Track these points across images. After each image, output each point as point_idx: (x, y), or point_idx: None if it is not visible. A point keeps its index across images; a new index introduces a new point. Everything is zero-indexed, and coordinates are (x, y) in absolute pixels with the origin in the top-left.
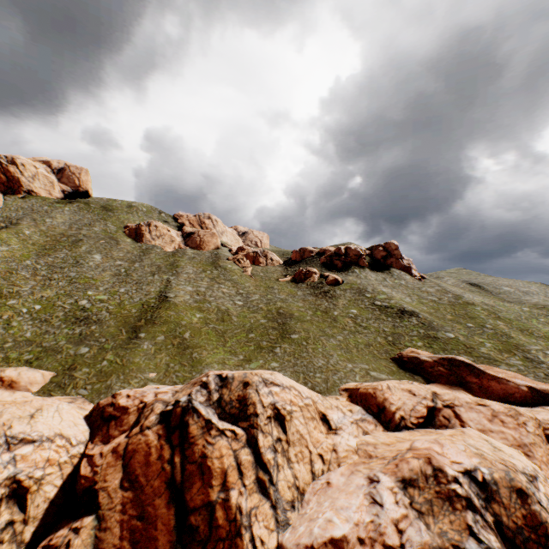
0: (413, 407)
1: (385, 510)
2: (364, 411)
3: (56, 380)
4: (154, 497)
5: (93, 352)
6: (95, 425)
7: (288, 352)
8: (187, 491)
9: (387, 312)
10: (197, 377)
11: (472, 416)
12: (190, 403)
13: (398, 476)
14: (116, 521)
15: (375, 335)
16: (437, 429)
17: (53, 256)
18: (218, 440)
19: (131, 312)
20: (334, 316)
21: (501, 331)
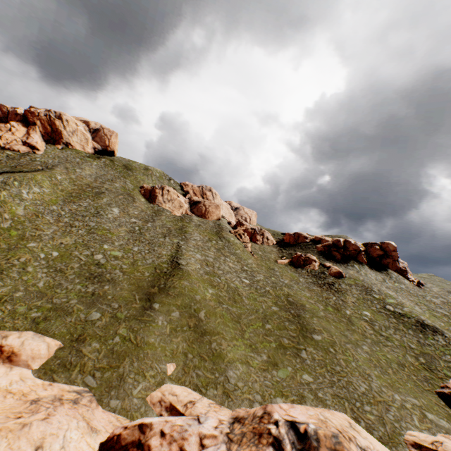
0: None
1: None
2: None
3: (61, 355)
4: None
5: (105, 321)
6: None
7: (318, 361)
8: None
9: (404, 322)
10: (251, 412)
11: None
12: None
13: None
14: None
15: (402, 351)
16: None
17: (77, 203)
18: None
19: (144, 275)
20: (347, 316)
21: None
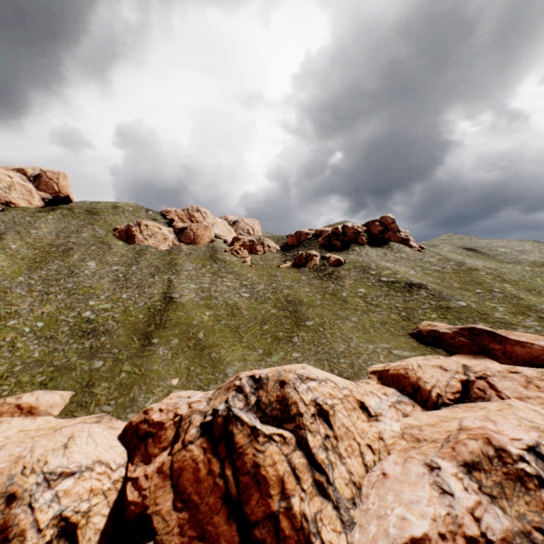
0: (447, 382)
1: (457, 500)
2: (398, 393)
3: (76, 399)
4: (212, 514)
5: (109, 365)
6: (131, 445)
7: (307, 341)
8: (245, 504)
9: (395, 287)
10: (228, 381)
11: (506, 385)
12: (230, 411)
13: (459, 460)
14: None
15: (388, 312)
16: (473, 402)
17: (46, 268)
18: (267, 447)
19: (139, 318)
20: (343, 298)
21: (510, 294)
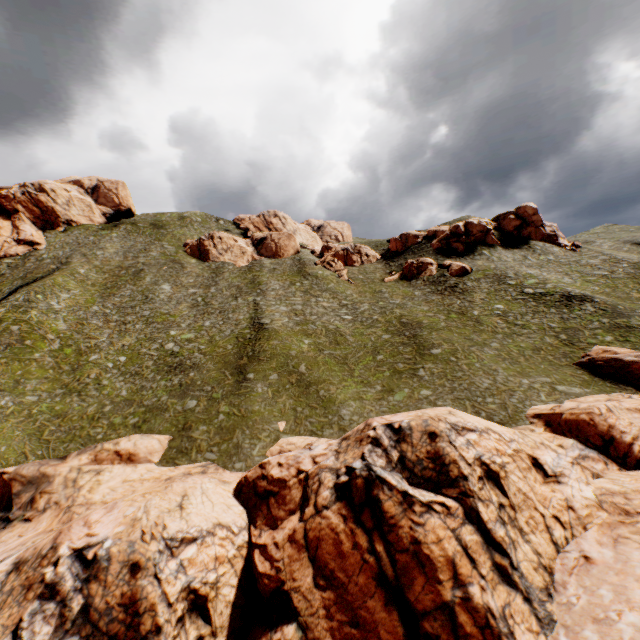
0: None
1: None
2: (580, 445)
3: (174, 445)
4: (364, 597)
5: (203, 405)
6: (250, 504)
7: (437, 374)
8: (407, 589)
9: (546, 302)
10: (355, 430)
11: None
12: (371, 471)
13: None
14: (323, 629)
15: (540, 335)
16: None
17: (118, 294)
18: (427, 519)
19: (227, 349)
20: (475, 318)
21: None
